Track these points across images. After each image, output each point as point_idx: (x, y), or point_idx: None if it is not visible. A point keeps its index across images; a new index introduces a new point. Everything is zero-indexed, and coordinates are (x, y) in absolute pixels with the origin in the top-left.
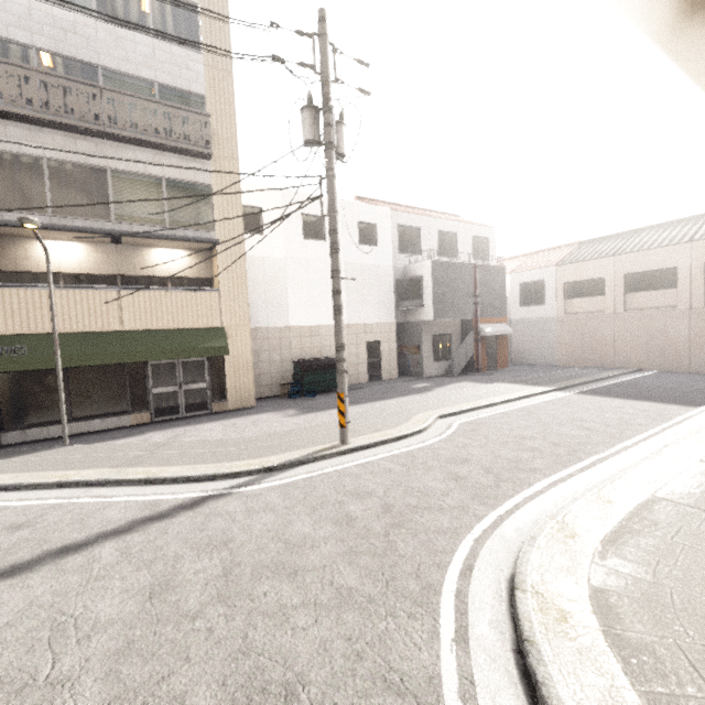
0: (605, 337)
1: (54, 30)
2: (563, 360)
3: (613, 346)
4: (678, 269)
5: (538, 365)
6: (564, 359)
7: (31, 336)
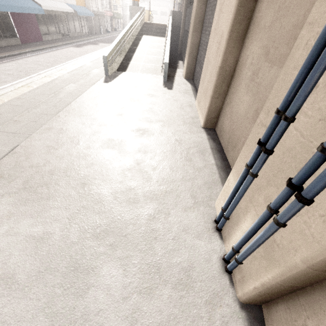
0: None
1: None
2: None
3: None
4: (157, 11)
5: None
6: None
7: (115, 13)
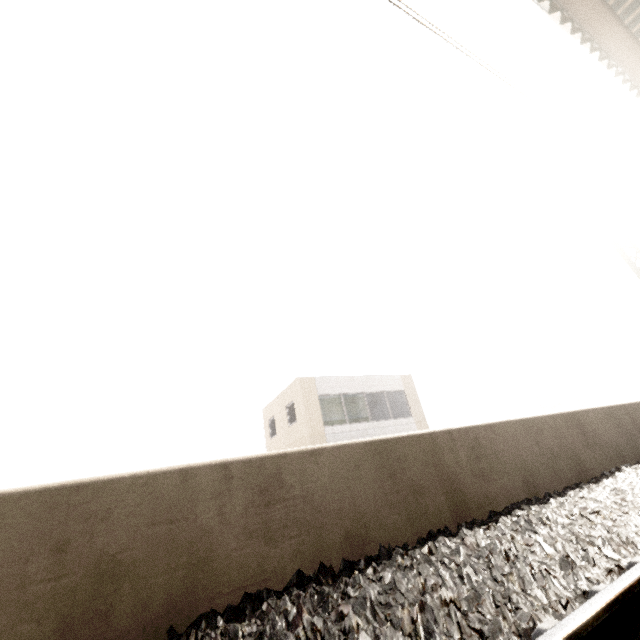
0: None
1: (360, 437)
2: None
3: None
4: None
5: None
6: None
7: None
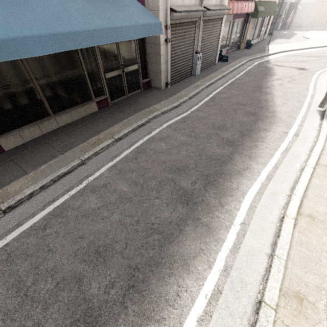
0: None
1: None
2: (306, 24)
3: None
4: None
5: (294, 26)
6: (307, 23)
7: (262, 2)
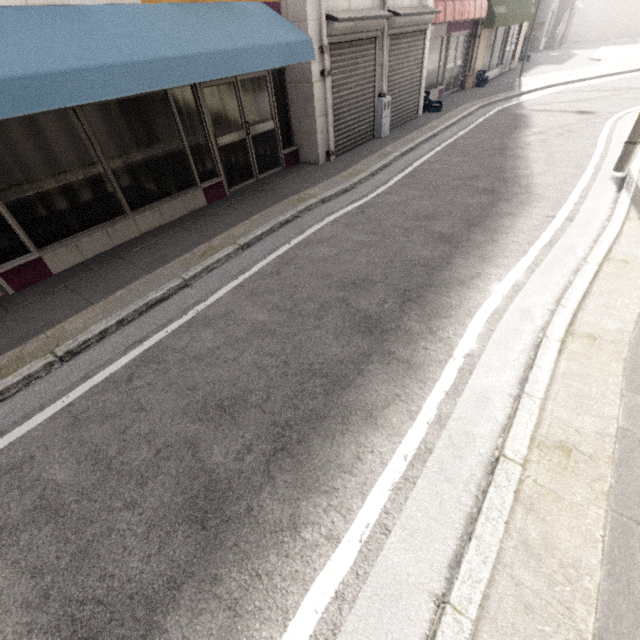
0: (636, 11)
1: None
2: (595, 36)
3: (639, 19)
4: None
5: (573, 42)
6: (597, 35)
7: None
